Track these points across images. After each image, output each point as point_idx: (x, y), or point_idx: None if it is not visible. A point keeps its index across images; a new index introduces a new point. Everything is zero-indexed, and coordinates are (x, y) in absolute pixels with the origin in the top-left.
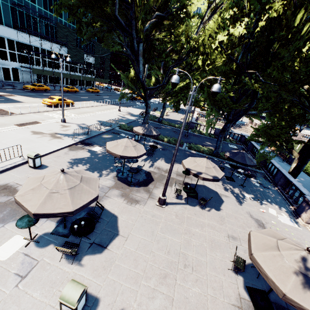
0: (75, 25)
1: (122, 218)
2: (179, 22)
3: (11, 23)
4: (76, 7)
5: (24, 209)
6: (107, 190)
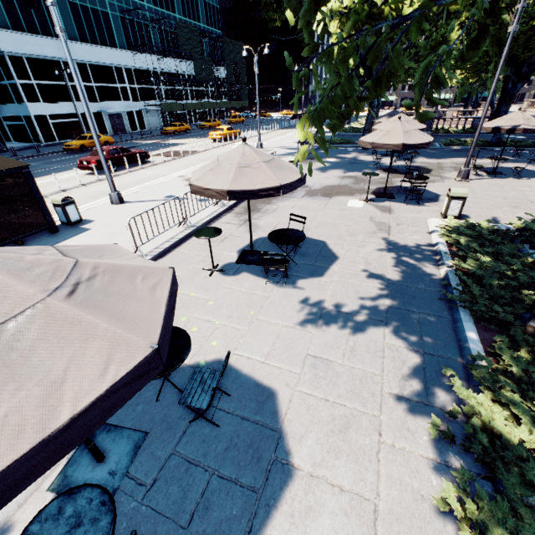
0: (192, 20)
1: (430, 189)
2: None
3: (125, 42)
4: None
5: (388, 147)
6: (389, 179)
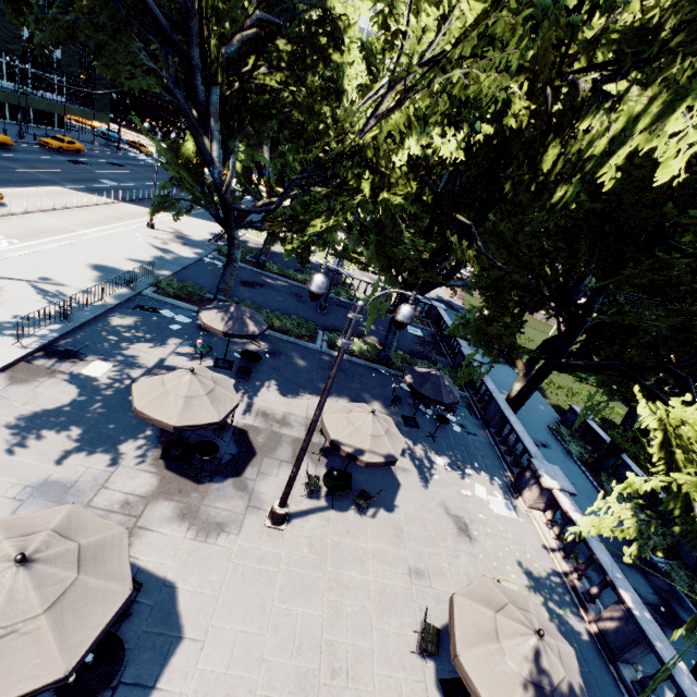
0: None
1: (187, 585)
2: (316, 54)
3: None
4: None
5: None
6: (140, 508)
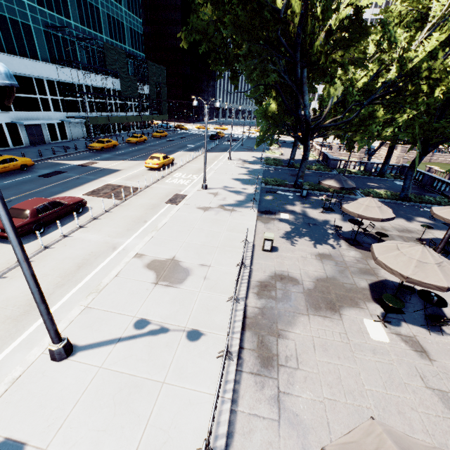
0: (118, 42)
1: (418, 287)
2: (358, 32)
3: (48, 55)
4: (212, 30)
5: (428, 285)
6: (365, 262)
